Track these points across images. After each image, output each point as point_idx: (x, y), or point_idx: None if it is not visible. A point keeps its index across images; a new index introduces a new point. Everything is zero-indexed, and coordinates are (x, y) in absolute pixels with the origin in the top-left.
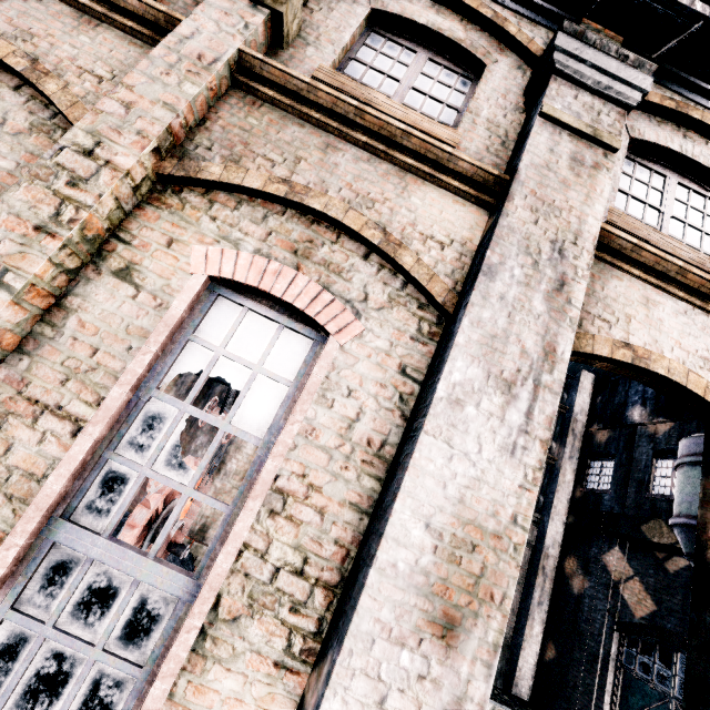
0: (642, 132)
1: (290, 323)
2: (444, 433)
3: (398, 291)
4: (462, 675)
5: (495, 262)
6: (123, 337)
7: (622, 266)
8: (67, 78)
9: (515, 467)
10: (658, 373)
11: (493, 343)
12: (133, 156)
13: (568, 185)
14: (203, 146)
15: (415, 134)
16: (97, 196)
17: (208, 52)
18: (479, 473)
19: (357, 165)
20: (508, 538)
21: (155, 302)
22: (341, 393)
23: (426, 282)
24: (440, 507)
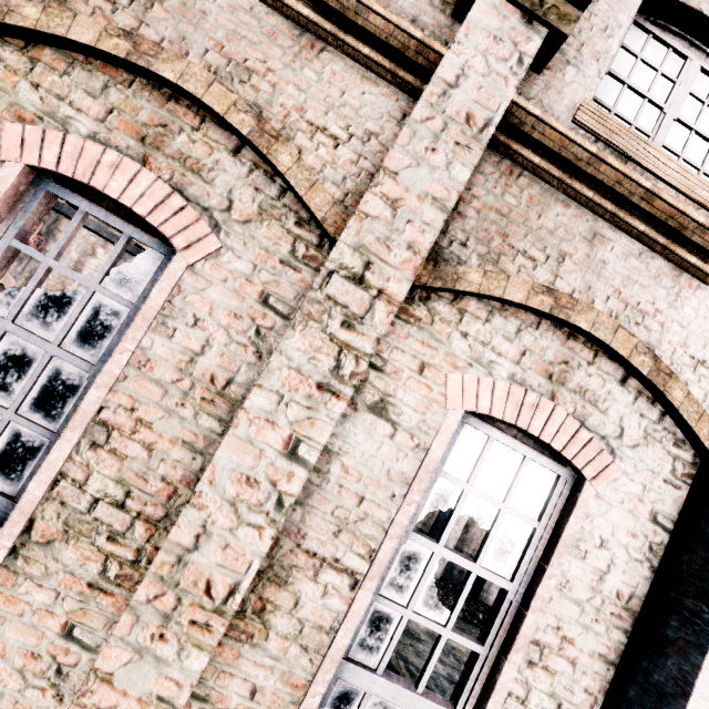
0: None
1: (538, 458)
2: None
3: (655, 424)
4: None
5: None
6: (385, 483)
7: None
8: (297, 141)
9: None
10: None
11: None
12: (406, 282)
13: None
14: (457, 242)
15: None
16: (374, 341)
17: (476, 110)
18: None
19: (627, 263)
20: None
21: (413, 442)
22: (593, 543)
23: (695, 422)
24: None
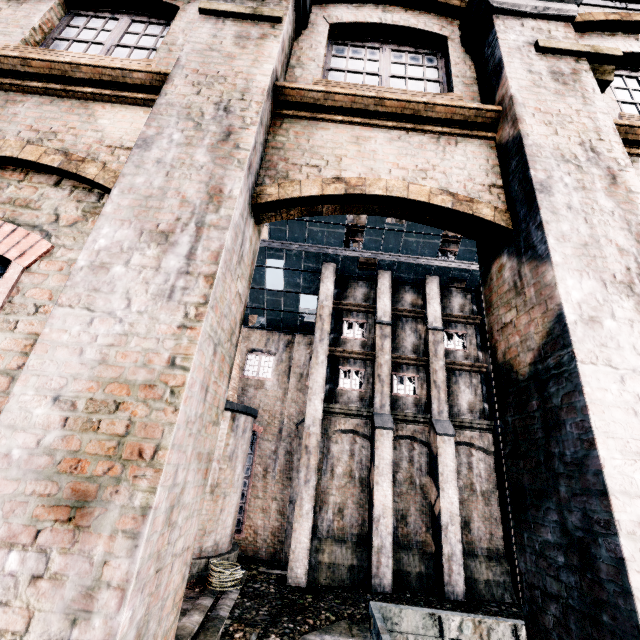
0: (340, 17)
1: None
2: (83, 300)
3: (94, 203)
4: (95, 558)
5: (151, 134)
6: None
7: (324, 117)
8: None
9: (173, 310)
10: (376, 194)
11: (147, 203)
12: None
13: (233, 57)
14: None
15: (81, 63)
16: None
17: None
18: (127, 327)
19: (39, 109)
20: (164, 384)
21: None
22: (26, 312)
23: (113, 184)
24: (75, 375)
